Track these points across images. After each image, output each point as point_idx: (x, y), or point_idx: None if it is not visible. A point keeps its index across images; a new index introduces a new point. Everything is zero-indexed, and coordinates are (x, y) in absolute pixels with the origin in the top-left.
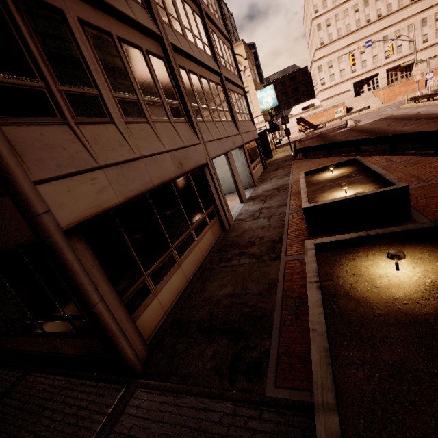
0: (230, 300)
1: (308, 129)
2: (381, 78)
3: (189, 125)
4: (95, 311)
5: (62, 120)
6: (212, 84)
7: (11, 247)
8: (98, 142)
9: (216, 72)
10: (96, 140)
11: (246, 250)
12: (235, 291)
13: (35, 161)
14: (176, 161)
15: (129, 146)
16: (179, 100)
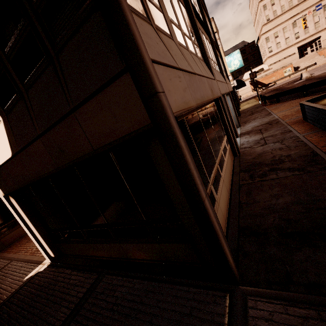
0: (302, 206)
1: (261, 87)
2: (323, 39)
3: (205, 64)
4: (205, 206)
5: (148, 21)
6: (207, 41)
7: (115, 142)
8: (171, 49)
9: (208, 33)
10: (170, 47)
11: (277, 166)
12: (300, 198)
13: (145, 42)
14: (209, 87)
15: (187, 62)
16: (197, 43)
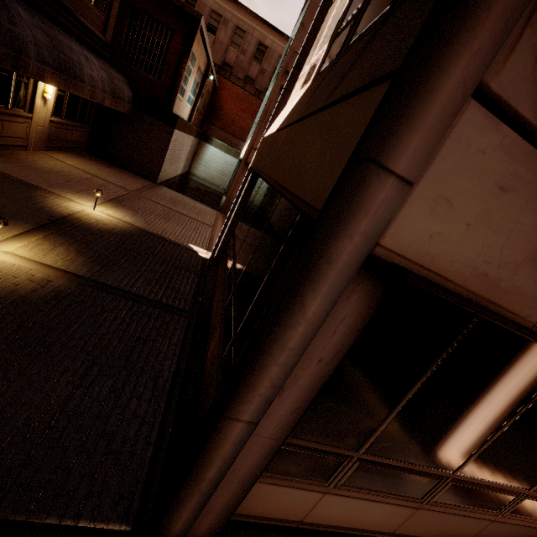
0: None
1: None
2: None
3: None
4: (222, 424)
5: None
6: None
7: (291, 195)
8: None
9: None
10: None
11: None
12: None
13: None
14: None
15: None
16: None
